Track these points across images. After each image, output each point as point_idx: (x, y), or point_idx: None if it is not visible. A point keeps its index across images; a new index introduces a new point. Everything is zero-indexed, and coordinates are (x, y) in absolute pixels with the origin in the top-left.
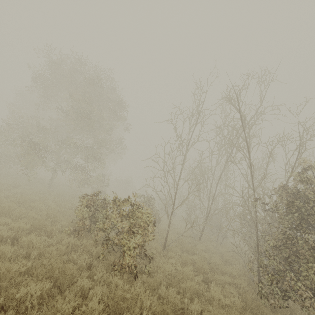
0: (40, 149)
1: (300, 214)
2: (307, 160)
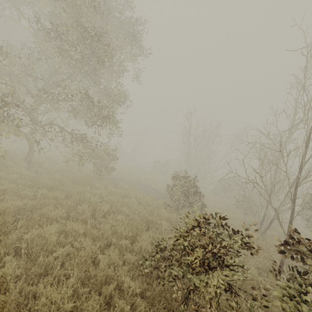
0: (7, 102)
1: None
2: None
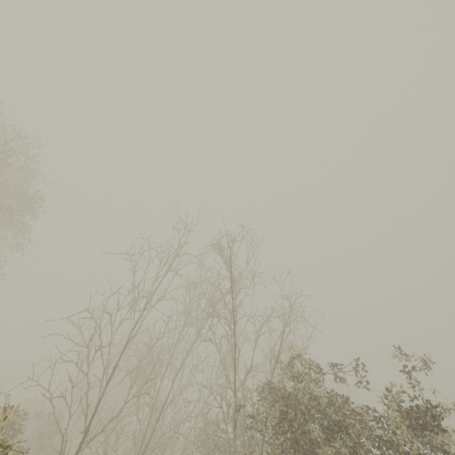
0: None
1: (293, 433)
2: (295, 347)
